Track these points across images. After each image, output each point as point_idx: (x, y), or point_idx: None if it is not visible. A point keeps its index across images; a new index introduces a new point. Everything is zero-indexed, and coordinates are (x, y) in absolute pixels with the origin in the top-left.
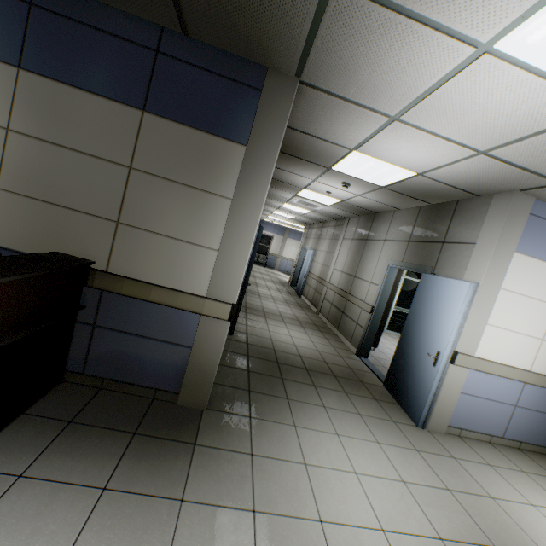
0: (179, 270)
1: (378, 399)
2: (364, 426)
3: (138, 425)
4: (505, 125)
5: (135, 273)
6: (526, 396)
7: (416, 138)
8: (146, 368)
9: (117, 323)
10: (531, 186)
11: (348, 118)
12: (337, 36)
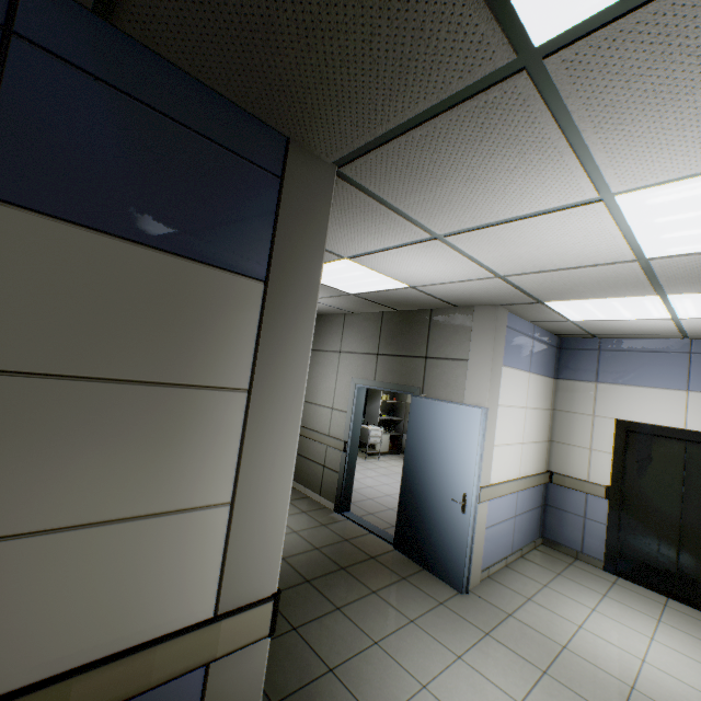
0: (141, 588)
1: (406, 576)
2: (430, 639)
3: None
4: (546, 260)
5: None
6: (520, 502)
7: (444, 258)
8: None
9: None
10: (514, 303)
11: (374, 226)
12: (458, 134)
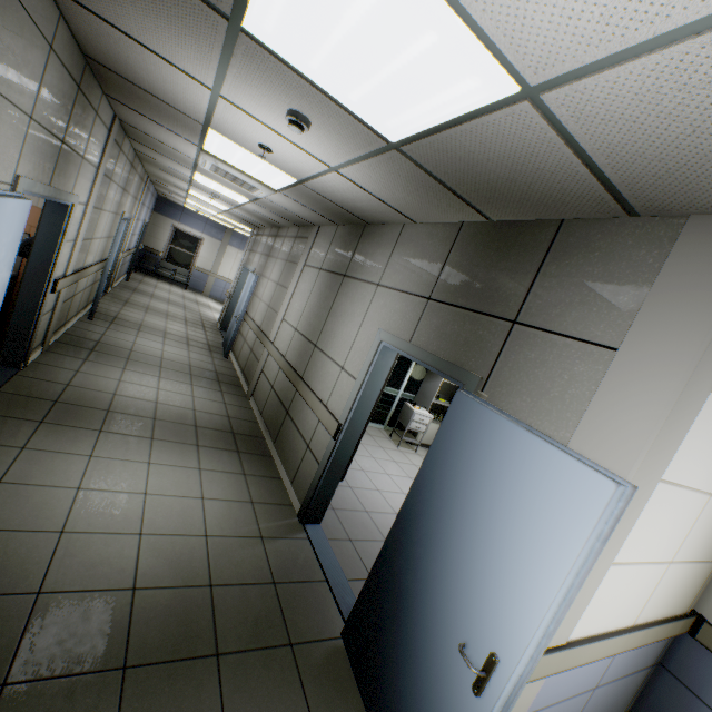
0: None
1: None
2: None
3: None
4: None
5: None
6: (615, 663)
7: None
8: None
9: None
10: None
11: None
12: None
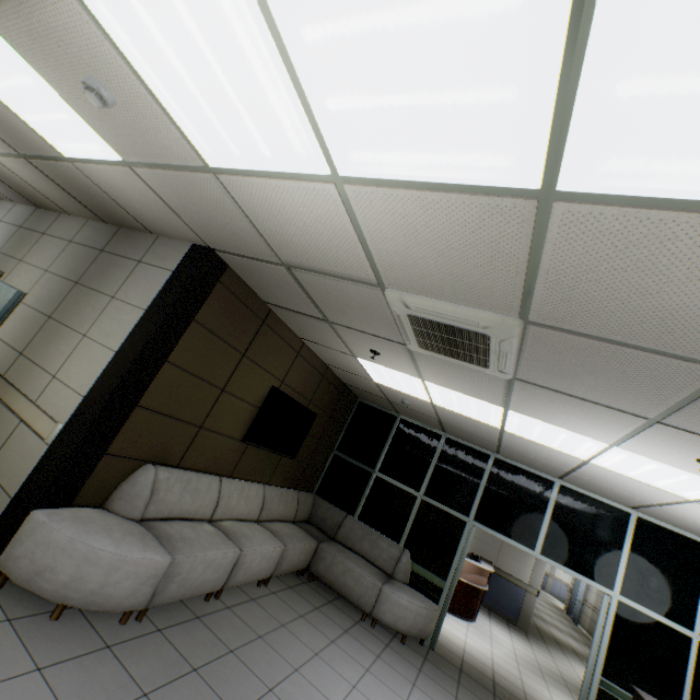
0: (518, 571)
1: None
2: None
3: (507, 623)
4: None
5: (503, 568)
6: None
7: None
8: (505, 606)
9: (496, 585)
10: None
11: None
12: None
